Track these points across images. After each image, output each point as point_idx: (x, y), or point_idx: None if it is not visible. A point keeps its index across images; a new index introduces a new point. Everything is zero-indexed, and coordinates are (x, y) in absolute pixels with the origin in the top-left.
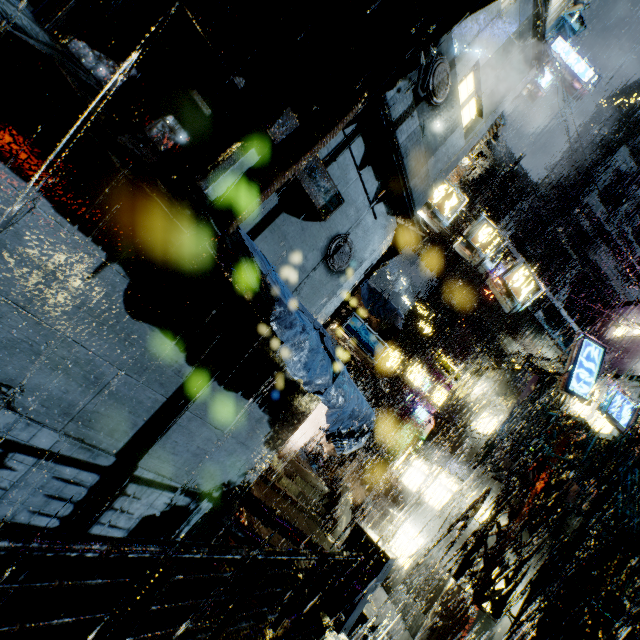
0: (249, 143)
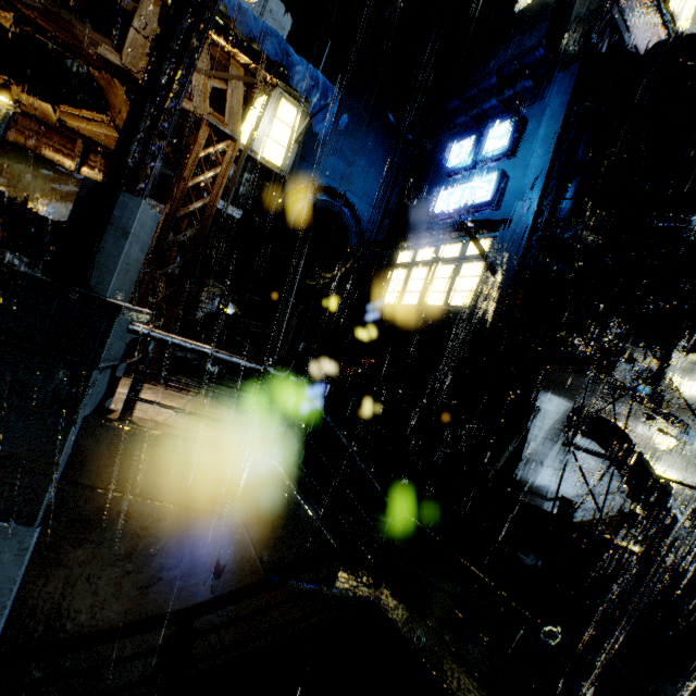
0: (614, 355)
